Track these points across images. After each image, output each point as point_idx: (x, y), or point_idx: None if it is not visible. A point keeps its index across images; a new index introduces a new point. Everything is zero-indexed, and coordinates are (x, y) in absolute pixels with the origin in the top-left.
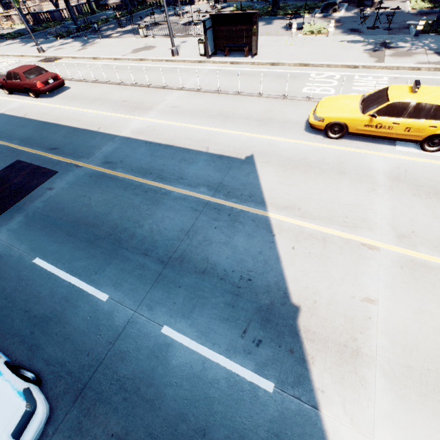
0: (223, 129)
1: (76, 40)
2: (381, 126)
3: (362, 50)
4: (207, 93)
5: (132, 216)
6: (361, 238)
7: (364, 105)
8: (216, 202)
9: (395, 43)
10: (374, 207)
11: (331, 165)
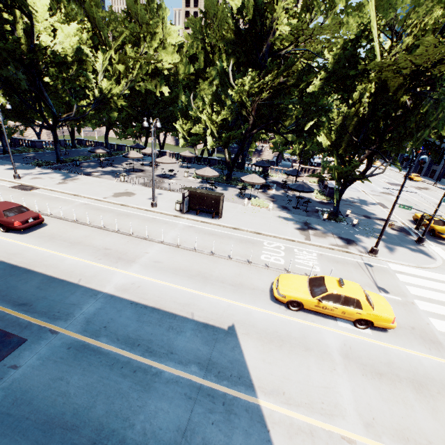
0: (204, 292)
1: (56, 171)
2: (326, 308)
3: (294, 227)
4: (185, 250)
5: (120, 409)
6: (340, 430)
7: (311, 289)
8: (209, 386)
9: (313, 224)
10: (340, 390)
11: (297, 339)
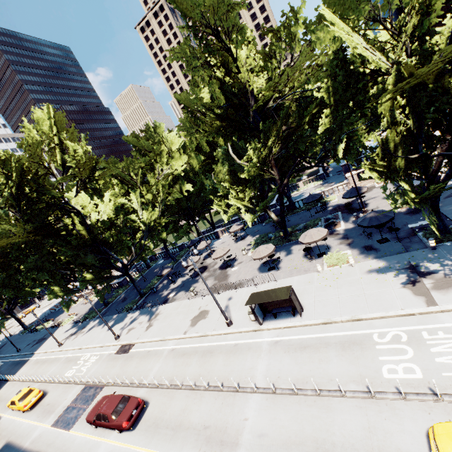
0: None
1: (142, 311)
2: None
3: (399, 283)
4: (284, 396)
5: None
6: None
7: None
8: None
9: (423, 265)
10: None
11: None
